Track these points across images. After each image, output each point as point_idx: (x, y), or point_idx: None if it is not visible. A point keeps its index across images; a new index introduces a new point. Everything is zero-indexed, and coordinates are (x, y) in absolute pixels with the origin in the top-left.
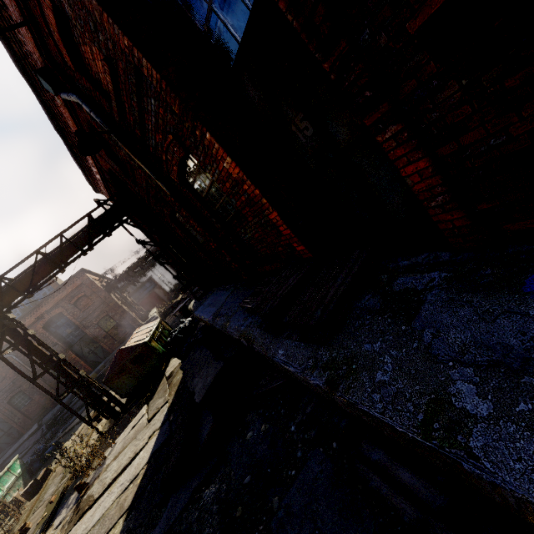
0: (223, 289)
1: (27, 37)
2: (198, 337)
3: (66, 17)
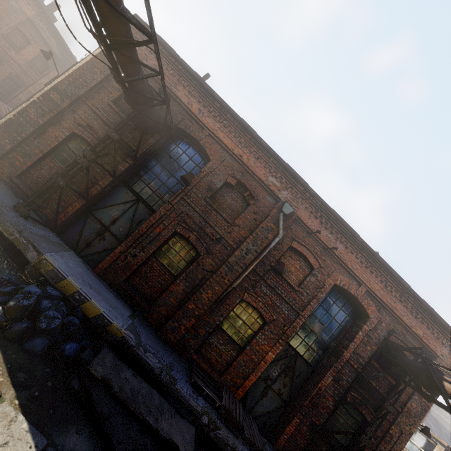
0: (101, 279)
1: (305, 217)
2: (63, 311)
3: (308, 264)
